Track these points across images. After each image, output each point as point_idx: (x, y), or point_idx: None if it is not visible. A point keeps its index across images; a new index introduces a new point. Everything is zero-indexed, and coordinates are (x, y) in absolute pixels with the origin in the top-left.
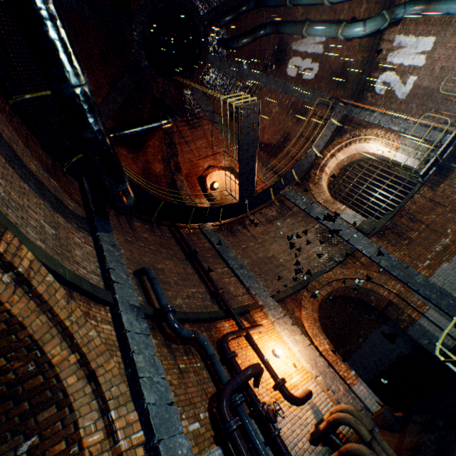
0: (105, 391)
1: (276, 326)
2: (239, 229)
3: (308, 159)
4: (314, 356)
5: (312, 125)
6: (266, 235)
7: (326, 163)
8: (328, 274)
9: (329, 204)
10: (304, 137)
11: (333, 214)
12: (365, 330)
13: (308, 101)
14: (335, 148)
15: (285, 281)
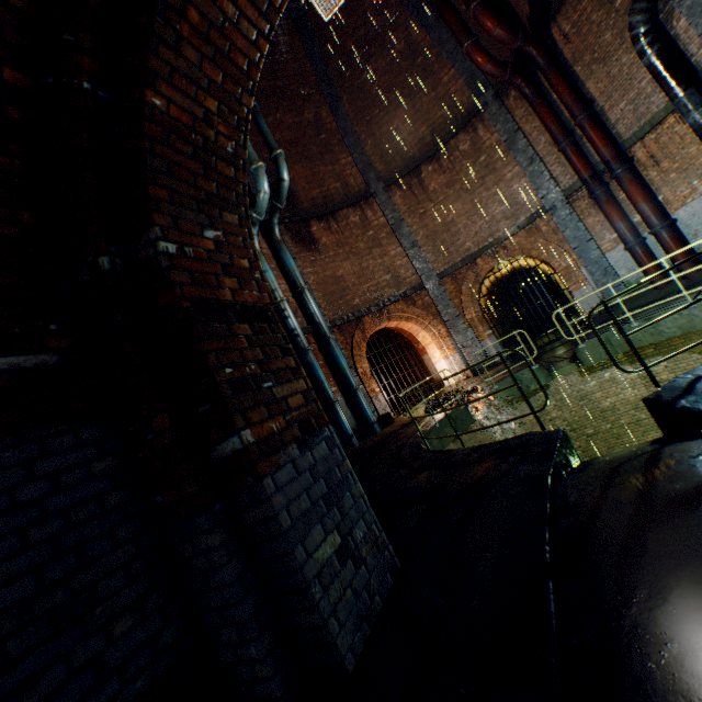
0: None
1: None
2: None
3: None
4: None
5: None
6: None
7: None
8: None
9: None
10: None
11: None
12: None
13: None
14: None
15: None
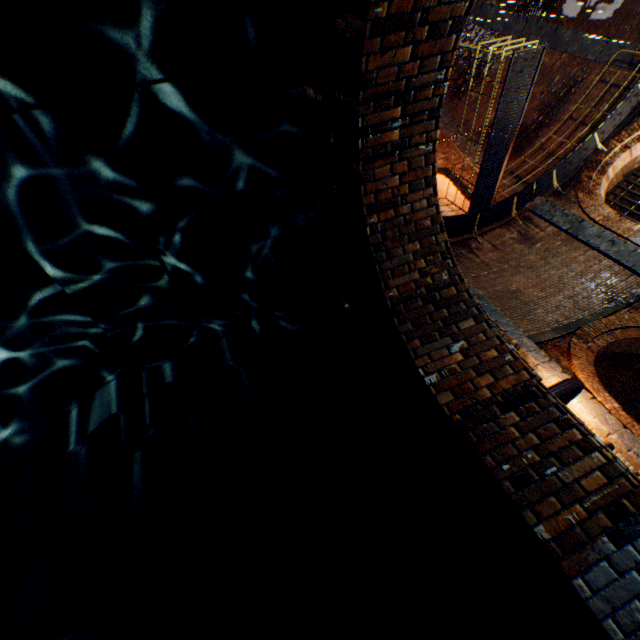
0: (495, 327)
1: (541, 371)
2: (462, 253)
3: (581, 155)
4: (601, 412)
5: (592, 100)
6: (503, 264)
7: (611, 161)
8: (609, 319)
9: (612, 222)
10: (581, 117)
11: (618, 238)
12: (639, 413)
13: (592, 59)
14: (633, 135)
15: (540, 323)
